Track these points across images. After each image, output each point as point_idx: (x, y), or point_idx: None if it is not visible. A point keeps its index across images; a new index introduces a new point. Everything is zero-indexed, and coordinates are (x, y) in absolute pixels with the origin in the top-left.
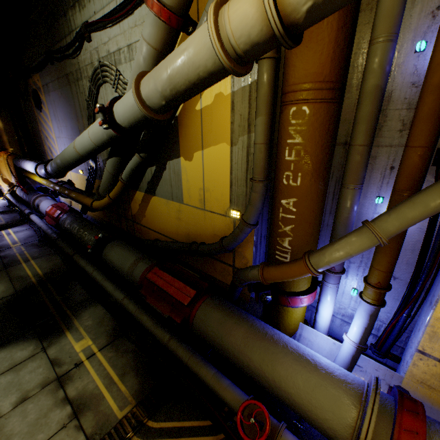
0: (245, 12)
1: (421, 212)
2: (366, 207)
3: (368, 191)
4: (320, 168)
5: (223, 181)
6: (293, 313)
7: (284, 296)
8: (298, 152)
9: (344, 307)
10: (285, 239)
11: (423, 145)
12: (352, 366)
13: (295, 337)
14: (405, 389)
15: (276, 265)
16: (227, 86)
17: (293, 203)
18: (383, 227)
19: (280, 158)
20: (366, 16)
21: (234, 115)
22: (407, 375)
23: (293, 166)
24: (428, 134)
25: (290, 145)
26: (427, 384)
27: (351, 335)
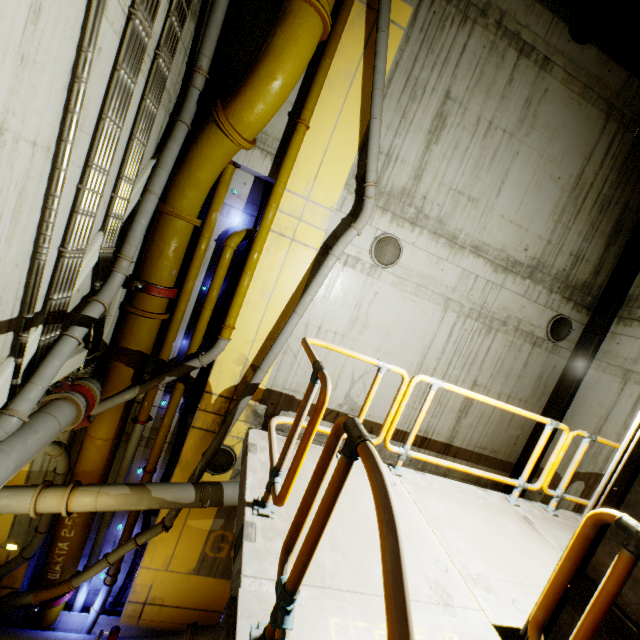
0: (53, 508)
1: (126, 551)
2: (115, 528)
3: (116, 521)
4: (87, 524)
5: (4, 522)
6: (56, 608)
7: (51, 602)
8: (75, 520)
9: (97, 585)
10: (58, 565)
11: (135, 515)
12: (93, 626)
13: (55, 624)
14: (122, 623)
15: (48, 588)
16: (27, 466)
17: (67, 544)
18: (112, 559)
19: (62, 520)
20: (122, 449)
21: (29, 483)
22: (123, 615)
23: (71, 526)
24: (136, 512)
25: (70, 516)
26: (131, 615)
27: (96, 606)
